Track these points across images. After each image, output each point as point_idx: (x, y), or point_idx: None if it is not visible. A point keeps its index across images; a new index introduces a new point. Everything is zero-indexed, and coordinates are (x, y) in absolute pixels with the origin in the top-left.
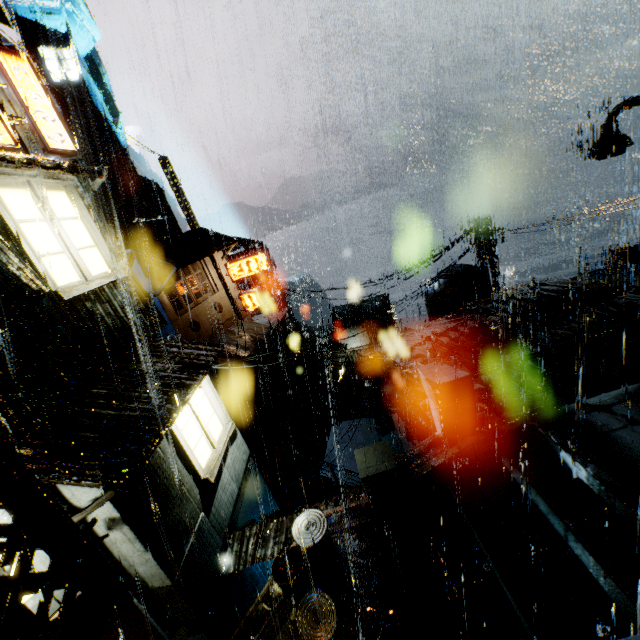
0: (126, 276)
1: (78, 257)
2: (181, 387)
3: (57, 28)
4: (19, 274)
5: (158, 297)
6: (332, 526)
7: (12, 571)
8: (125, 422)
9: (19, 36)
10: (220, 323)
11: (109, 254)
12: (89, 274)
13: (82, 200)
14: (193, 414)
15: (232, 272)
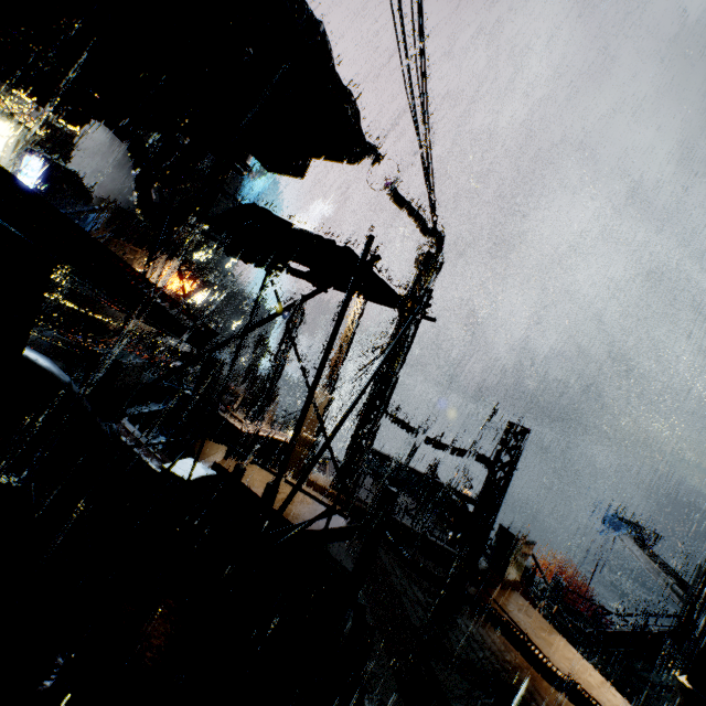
0: None
1: None
2: None
3: None
4: None
5: None
6: None
7: None
8: None
9: None
10: None
11: (7, 161)
12: None
13: (19, 136)
14: None
15: (167, 281)
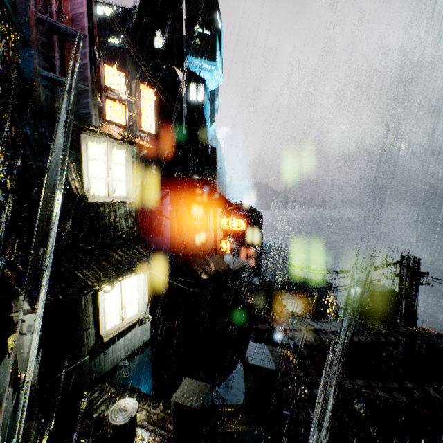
0: (133, 202)
1: (111, 184)
2: (116, 273)
3: (203, 77)
4: (72, 182)
5: (170, 220)
6: (147, 423)
7: None
8: (71, 277)
9: (185, 78)
10: (201, 250)
11: (131, 188)
12: (112, 194)
13: (132, 157)
14: (120, 293)
15: (222, 223)
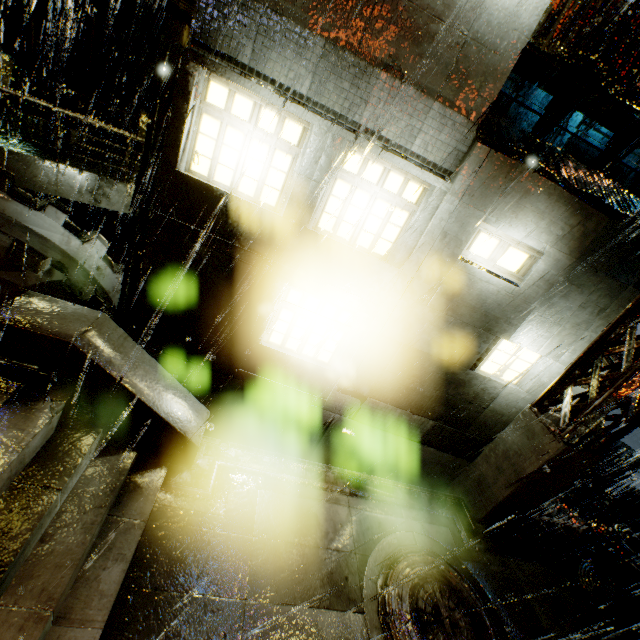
0: None
1: None
2: None
3: None
4: None
5: None
6: None
7: (526, 365)
8: None
9: None
10: None
11: None
12: None
13: None
14: None
15: None
